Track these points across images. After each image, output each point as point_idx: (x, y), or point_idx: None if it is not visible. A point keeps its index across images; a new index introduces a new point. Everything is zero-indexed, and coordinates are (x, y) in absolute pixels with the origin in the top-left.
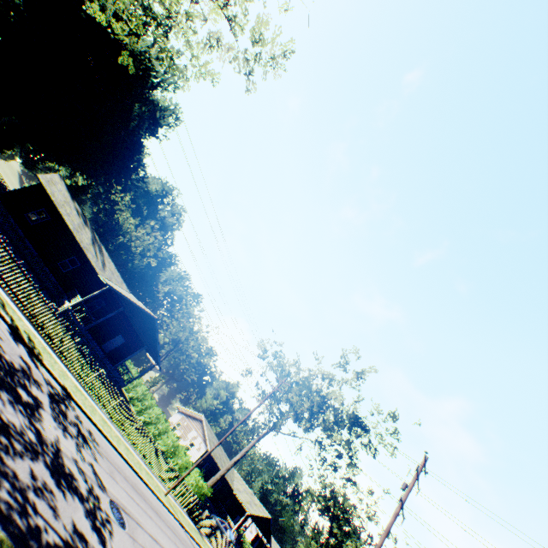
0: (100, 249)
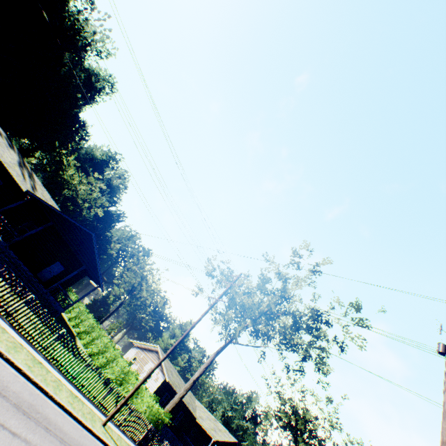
0: (30, 175)
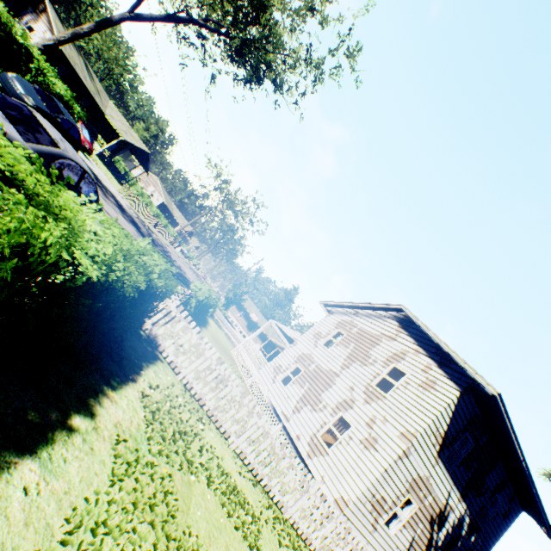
0: (90, 73)
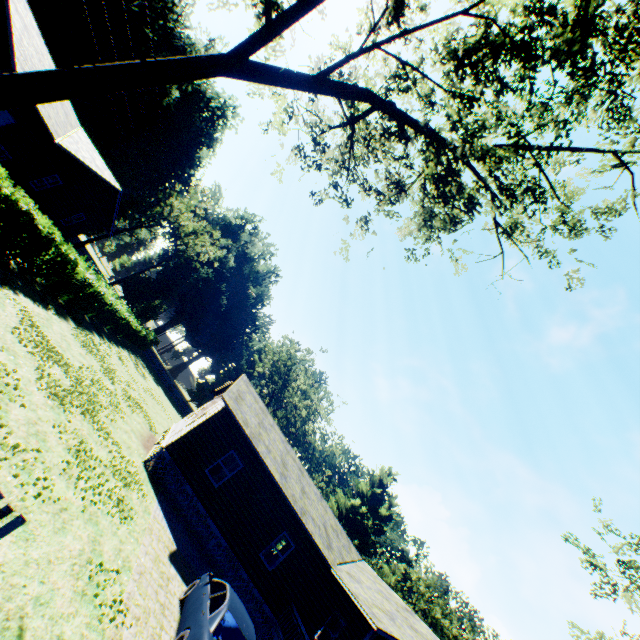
0: None
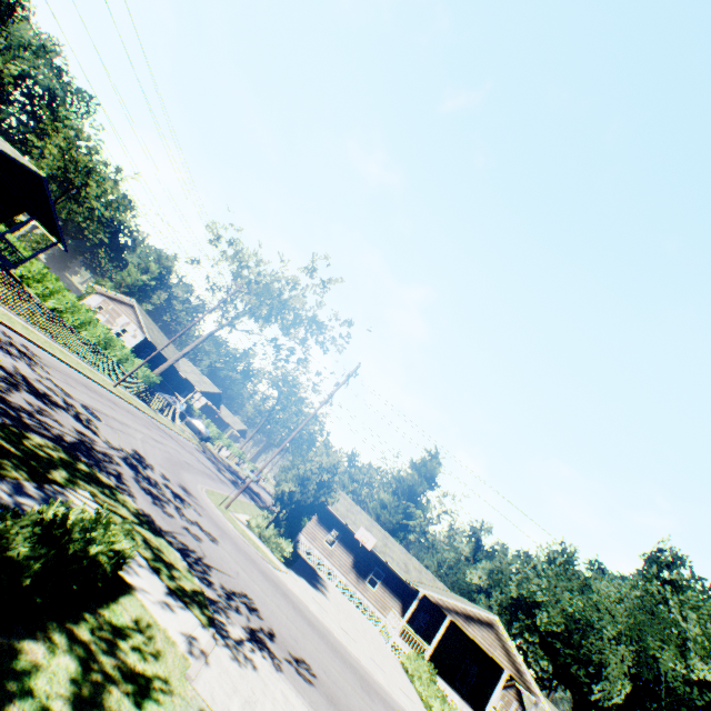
0: None
